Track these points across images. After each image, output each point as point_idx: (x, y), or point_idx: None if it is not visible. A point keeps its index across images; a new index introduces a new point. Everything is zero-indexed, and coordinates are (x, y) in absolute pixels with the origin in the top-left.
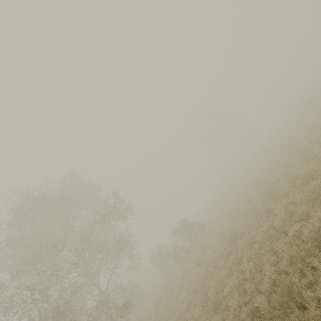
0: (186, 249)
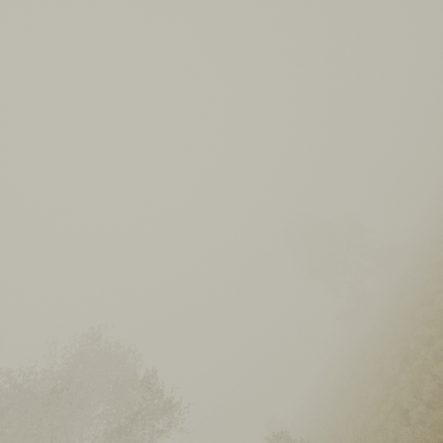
0: None
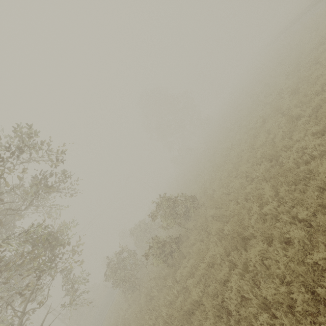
0: (175, 238)
